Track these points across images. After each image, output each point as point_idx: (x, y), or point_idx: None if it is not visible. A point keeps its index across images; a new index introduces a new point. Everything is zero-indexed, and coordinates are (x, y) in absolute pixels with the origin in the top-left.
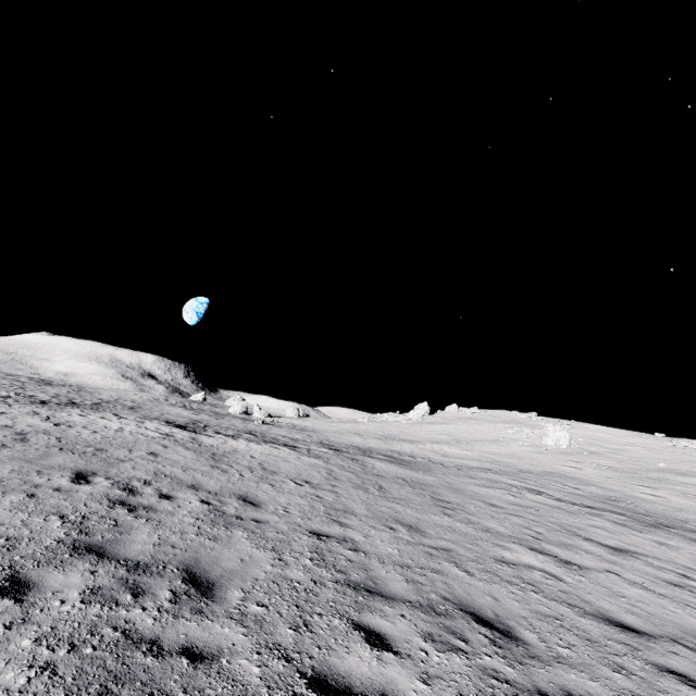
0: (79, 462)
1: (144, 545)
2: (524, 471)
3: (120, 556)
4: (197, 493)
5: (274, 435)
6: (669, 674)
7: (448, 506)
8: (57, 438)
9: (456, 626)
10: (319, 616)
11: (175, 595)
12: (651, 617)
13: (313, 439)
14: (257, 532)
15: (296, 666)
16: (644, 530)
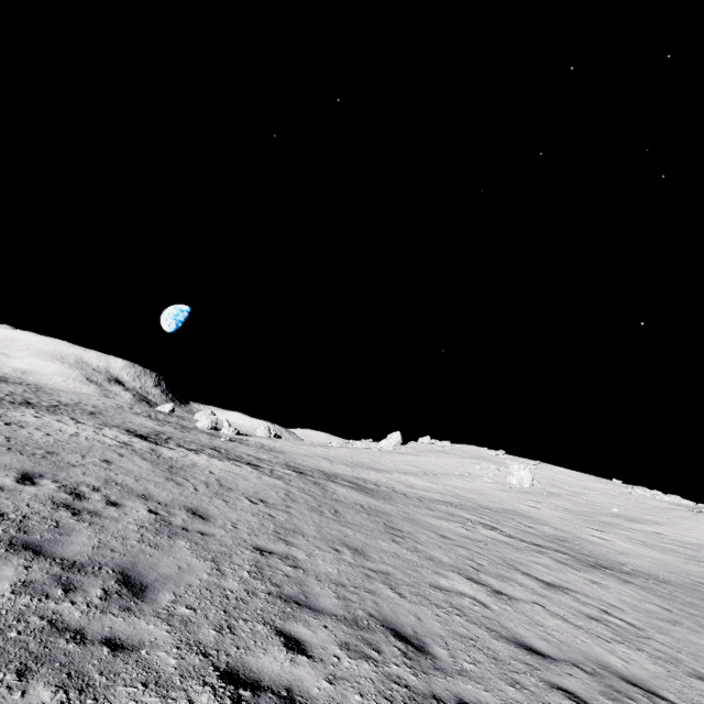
0: (27, 463)
1: (82, 547)
2: (484, 507)
3: (56, 555)
4: (146, 502)
5: (239, 453)
6: (558, 691)
7: (399, 534)
8: (6, 438)
9: (374, 639)
10: (244, 621)
11: (107, 593)
12: (561, 644)
13: (279, 460)
14: (200, 543)
15: (212, 660)
16: (582, 569)
